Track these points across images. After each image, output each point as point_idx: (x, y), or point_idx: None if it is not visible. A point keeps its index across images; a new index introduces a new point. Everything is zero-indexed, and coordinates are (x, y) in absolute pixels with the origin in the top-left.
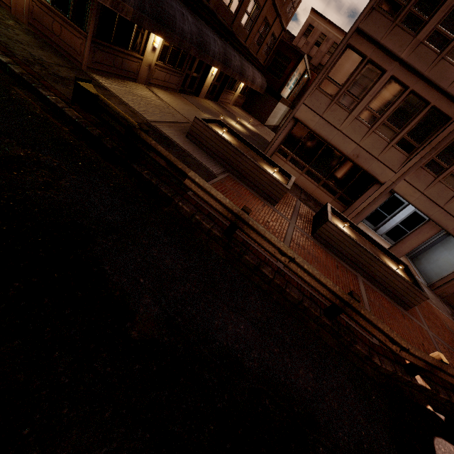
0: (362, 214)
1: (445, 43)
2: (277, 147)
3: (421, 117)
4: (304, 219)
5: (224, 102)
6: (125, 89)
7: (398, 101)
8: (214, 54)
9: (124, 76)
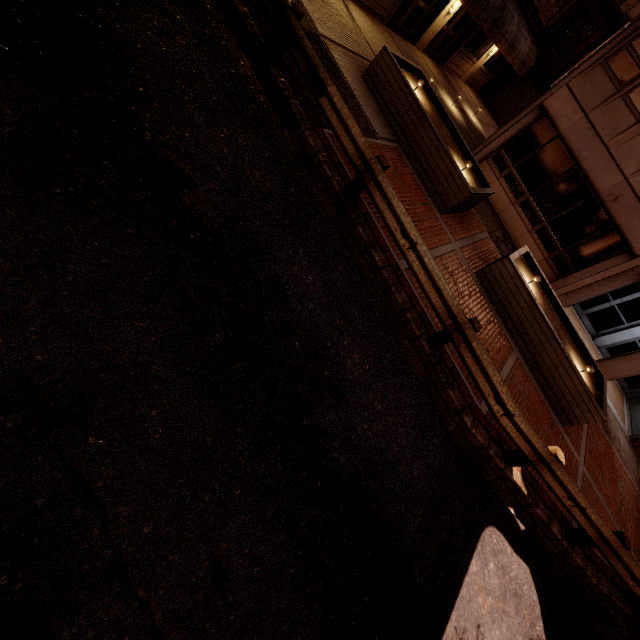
0: (578, 294)
1: None
2: (494, 149)
3: None
4: (478, 254)
5: (453, 71)
6: None
7: None
8: None
9: None
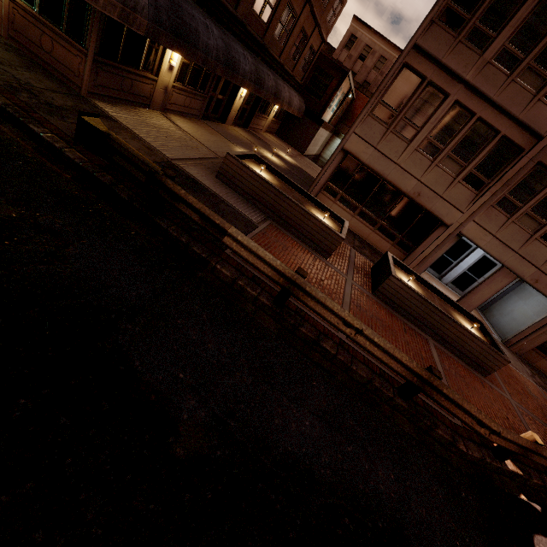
0: (425, 262)
1: (515, 63)
2: (323, 184)
3: (490, 148)
4: (362, 272)
5: (255, 129)
6: (137, 118)
7: (464, 129)
8: (245, 74)
9: (134, 101)
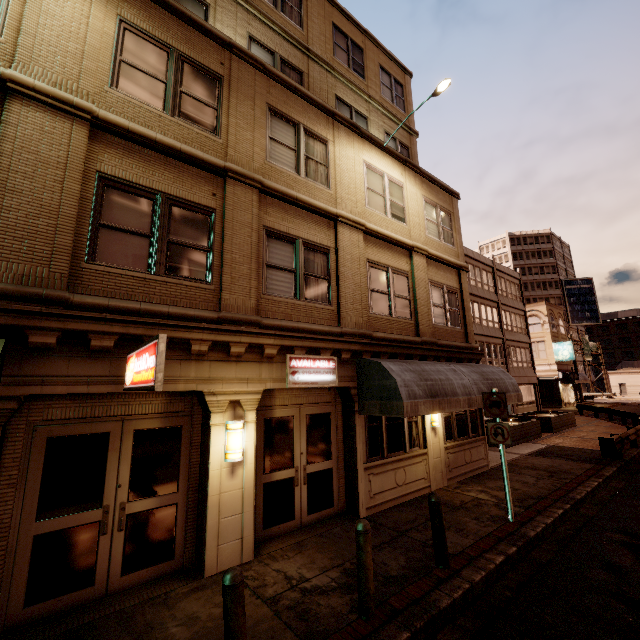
0: None
1: None
2: None
3: None
4: None
5: None
6: None
7: None
8: None
9: None
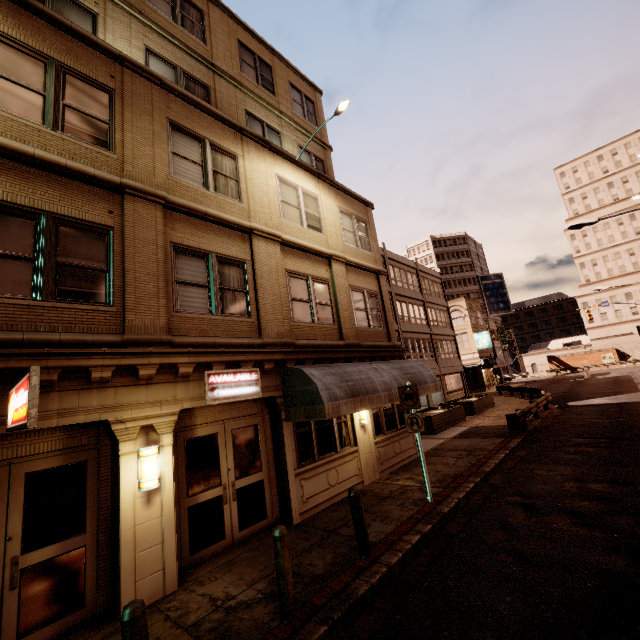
0: None
1: None
2: None
3: None
4: None
5: None
6: None
7: None
8: None
9: None
